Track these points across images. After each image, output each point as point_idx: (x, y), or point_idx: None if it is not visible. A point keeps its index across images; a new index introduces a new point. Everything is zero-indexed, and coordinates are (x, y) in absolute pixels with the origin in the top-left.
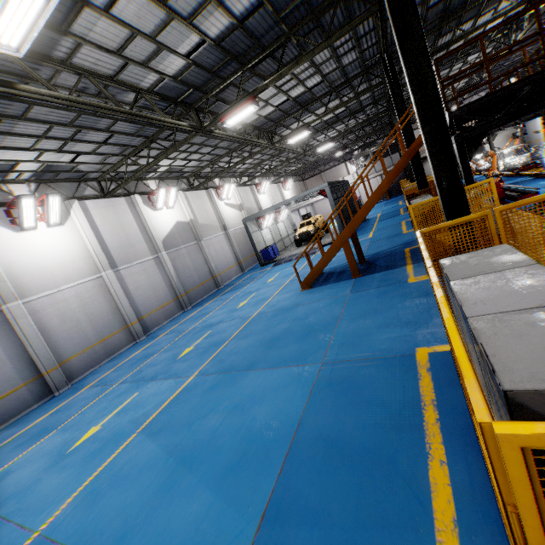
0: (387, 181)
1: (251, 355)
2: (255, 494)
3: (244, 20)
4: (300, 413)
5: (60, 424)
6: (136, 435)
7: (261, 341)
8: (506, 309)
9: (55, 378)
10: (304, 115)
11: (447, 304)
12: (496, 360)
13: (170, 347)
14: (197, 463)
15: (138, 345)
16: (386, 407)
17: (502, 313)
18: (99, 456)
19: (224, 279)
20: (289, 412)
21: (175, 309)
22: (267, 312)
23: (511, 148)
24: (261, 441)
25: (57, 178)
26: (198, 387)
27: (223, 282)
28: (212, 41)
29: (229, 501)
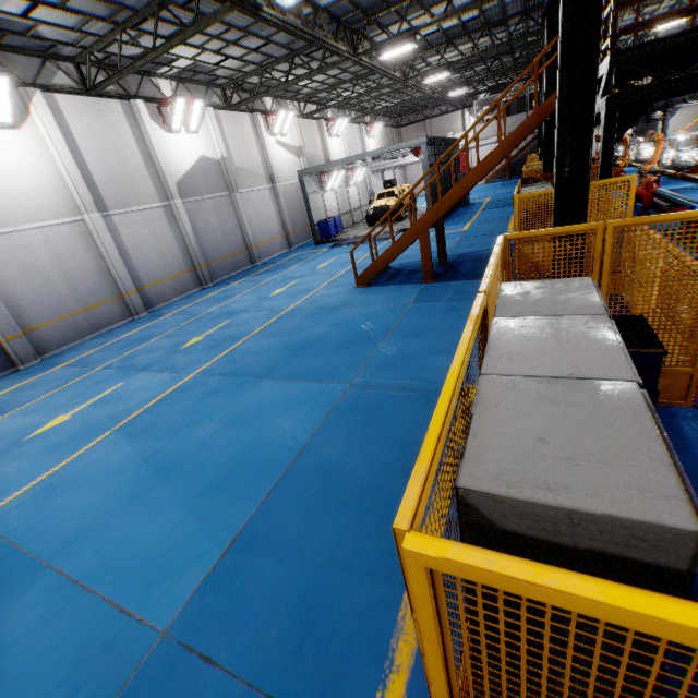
0: (500, 152)
1: (270, 360)
2: (230, 518)
3: None
4: (306, 438)
5: (21, 405)
6: (111, 433)
7: (288, 344)
8: (530, 372)
9: (20, 348)
10: (413, 12)
11: (466, 351)
12: (474, 442)
13: (175, 333)
14: (175, 476)
15: (135, 323)
16: (405, 447)
17: (522, 378)
18: (62, 449)
19: (263, 254)
20: (294, 435)
21: (191, 284)
22: (305, 309)
23: (689, 135)
24: (253, 463)
25: (5, 43)
26: (197, 389)
27: (261, 257)
28: None
29: (200, 522)
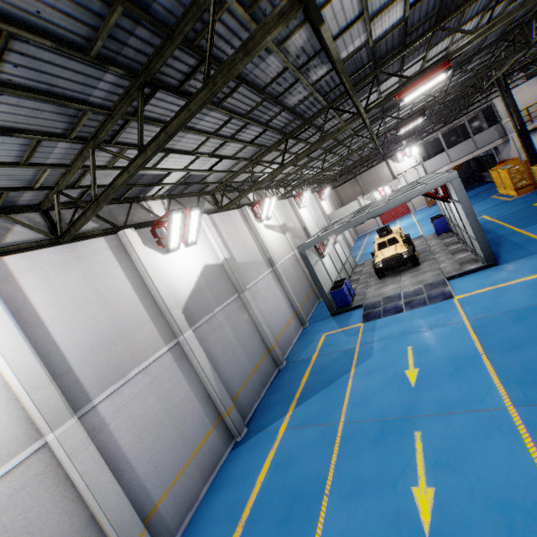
0: None
1: None
2: None
3: None
4: None
5: None
6: None
7: None
8: None
9: None
10: (414, 56)
11: None
12: None
13: None
14: None
15: None
16: None
17: None
18: None
19: (283, 348)
20: None
21: (220, 445)
22: None
23: None
24: None
25: None
26: None
27: (283, 353)
28: None
29: None
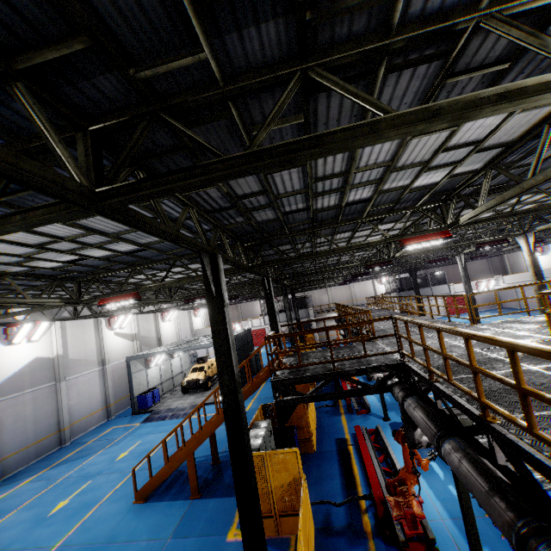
0: None
1: None
2: None
3: (130, 252)
4: None
5: None
6: None
7: None
8: None
9: None
10: None
11: None
12: None
13: None
14: None
15: None
16: None
17: None
18: None
19: (76, 431)
20: None
21: None
22: (71, 547)
23: None
24: None
25: None
26: None
27: (73, 435)
28: (96, 258)
29: None
